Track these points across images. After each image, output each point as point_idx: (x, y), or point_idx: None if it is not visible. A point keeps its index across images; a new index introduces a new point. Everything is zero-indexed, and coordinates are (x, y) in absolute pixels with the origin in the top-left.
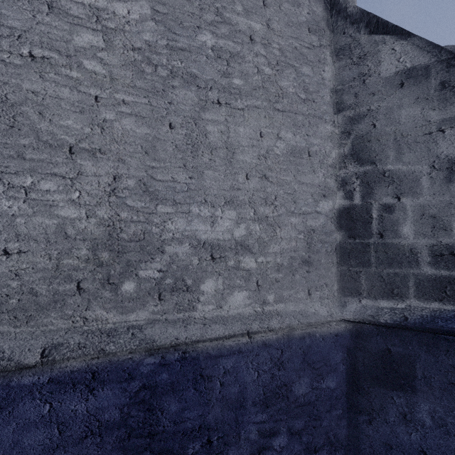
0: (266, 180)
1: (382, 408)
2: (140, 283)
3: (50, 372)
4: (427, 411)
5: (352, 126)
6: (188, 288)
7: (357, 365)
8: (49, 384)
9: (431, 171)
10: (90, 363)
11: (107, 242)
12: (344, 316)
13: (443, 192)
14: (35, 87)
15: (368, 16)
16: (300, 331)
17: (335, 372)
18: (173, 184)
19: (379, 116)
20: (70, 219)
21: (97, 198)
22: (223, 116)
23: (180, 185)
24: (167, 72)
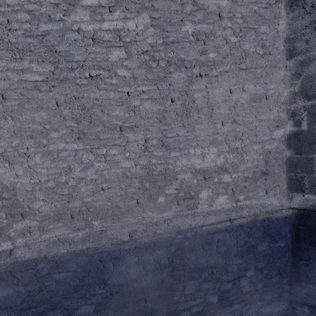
0: (236, 123)
1: None
2: (166, 197)
3: (135, 243)
4: None
5: (303, 69)
6: (192, 197)
7: (299, 234)
8: (135, 249)
9: None
10: (151, 239)
11: (147, 177)
12: (291, 206)
13: None
14: (96, 95)
15: None
16: (261, 217)
17: (284, 238)
18: (177, 138)
19: None
20: (127, 168)
21: (138, 154)
22: (204, 84)
23: (182, 137)
24: (165, 62)
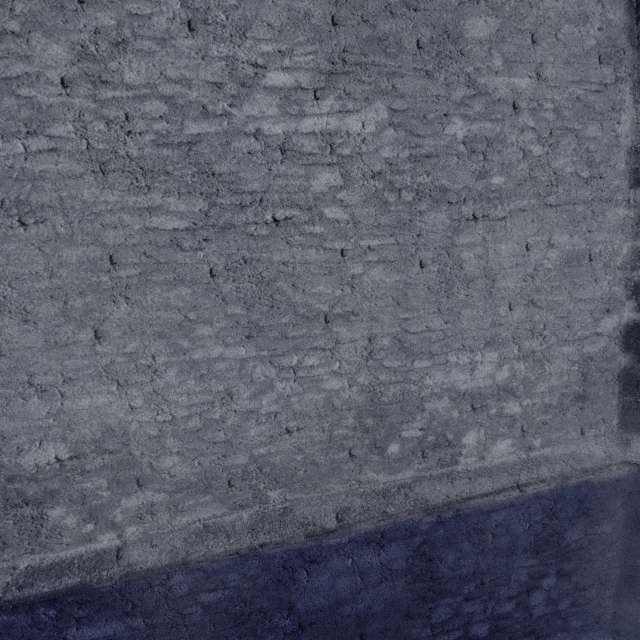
0: (534, 306)
1: None
2: (403, 444)
3: (349, 534)
4: None
5: None
6: (449, 443)
7: (639, 510)
8: (349, 543)
9: None
10: (378, 525)
11: (370, 408)
12: (627, 458)
13: None
14: (284, 256)
15: None
16: (575, 480)
17: (612, 518)
18: (427, 334)
19: None
20: (334, 391)
21: (356, 365)
22: (480, 234)
23: (436, 333)
24: (412, 194)
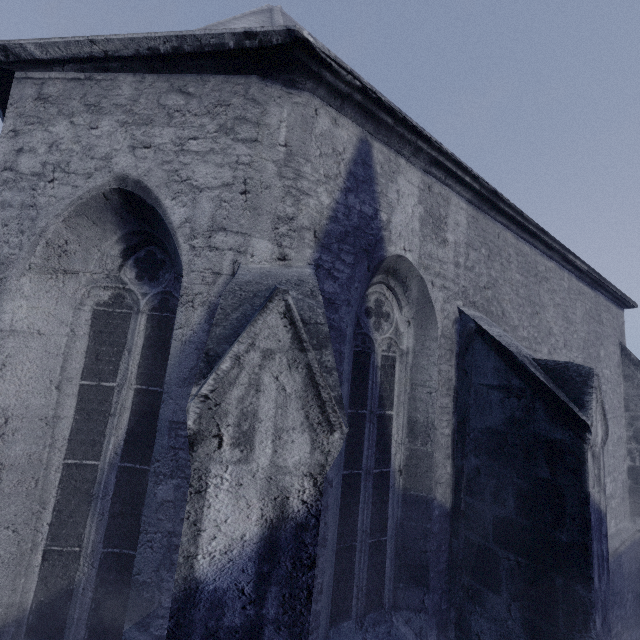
0: (614, 457)
1: None
2: None
3: None
4: None
5: (633, 421)
6: None
7: None
8: None
9: None
10: None
11: None
12: (638, 528)
13: None
14: None
15: None
16: (632, 539)
17: (638, 558)
18: None
19: None
20: None
21: None
22: None
23: None
24: None
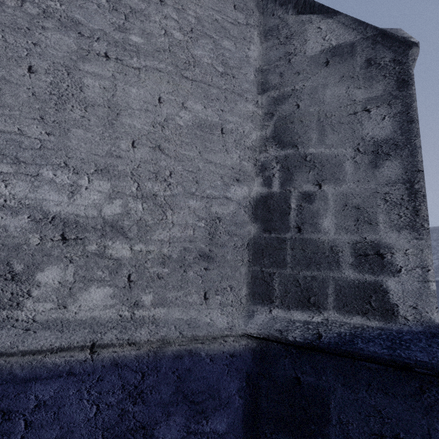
0: (161, 151)
1: None
2: None
3: None
4: None
5: (276, 107)
6: (14, 276)
7: (259, 399)
8: None
9: (356, 155)
10: None
11: None
12: (247, 330)
13: (369, 178)
14: None
15: None
16: (177, 347)
17: (226, 409)
18: (19, 137)
19: (303, 96)
20: None
21: None
22: (110, 71)
23: (31, 140)
24: (38, 10)
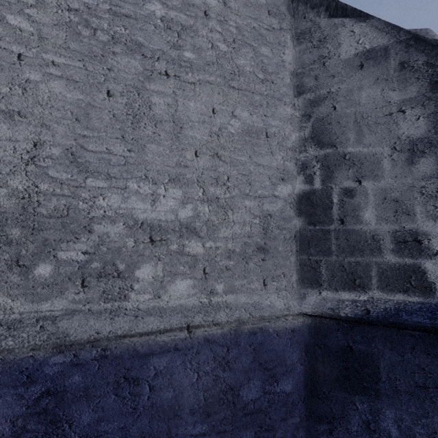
0: (218, 159)
1: (344, 415)
2: (59, 266)
3: None
4: (393, 419)
5: (313, 109)
6: (119, 273)
7: (316, 365)
8: None
9: (393, 153)
10: None
11: (20, 217)
12: (302, 310)
13: (405, 174)
14: None
15: (328, 0)
16: (250, 326)
17: (291, 374)
18: (107, 156)
19: (339, 98)
20: None
21: (11, 166)
22: (171, 88)
23: (117, 157)
24: (108, 37)
